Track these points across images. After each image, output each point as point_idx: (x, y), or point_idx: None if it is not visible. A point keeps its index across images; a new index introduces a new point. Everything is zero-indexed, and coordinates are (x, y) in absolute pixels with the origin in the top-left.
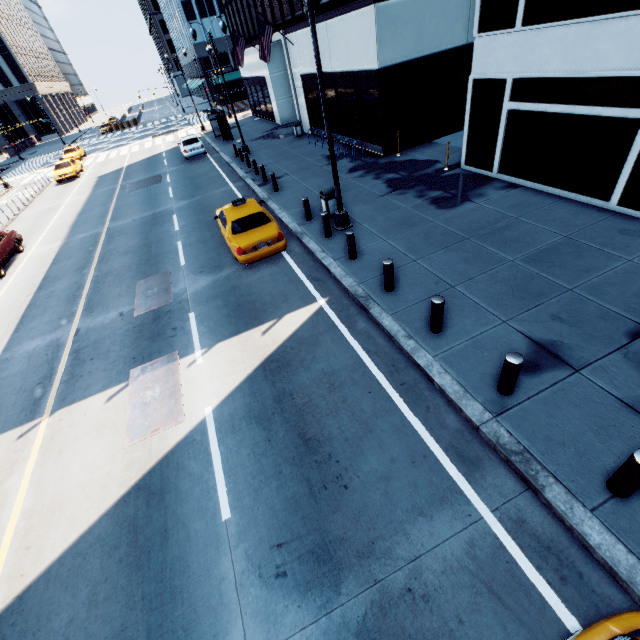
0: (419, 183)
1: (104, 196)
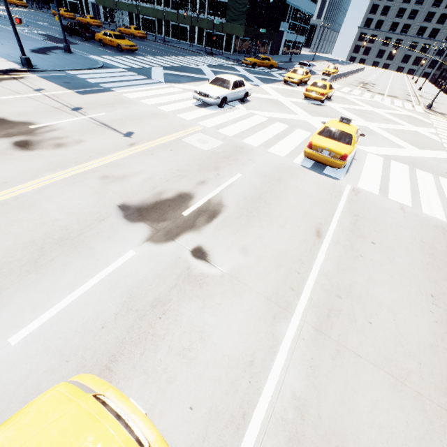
0: None
1: None
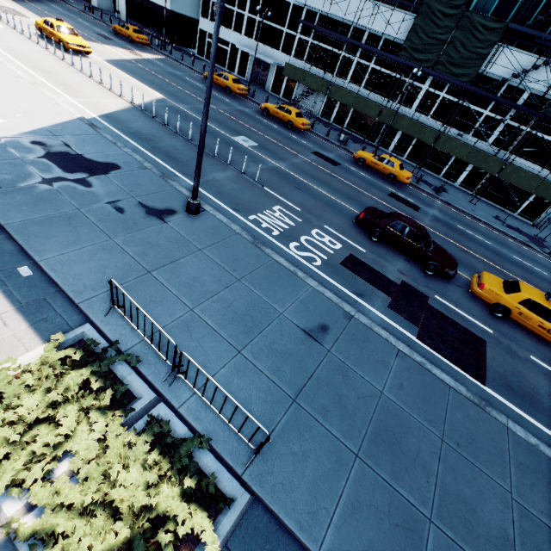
0: (184, 53)
1: None
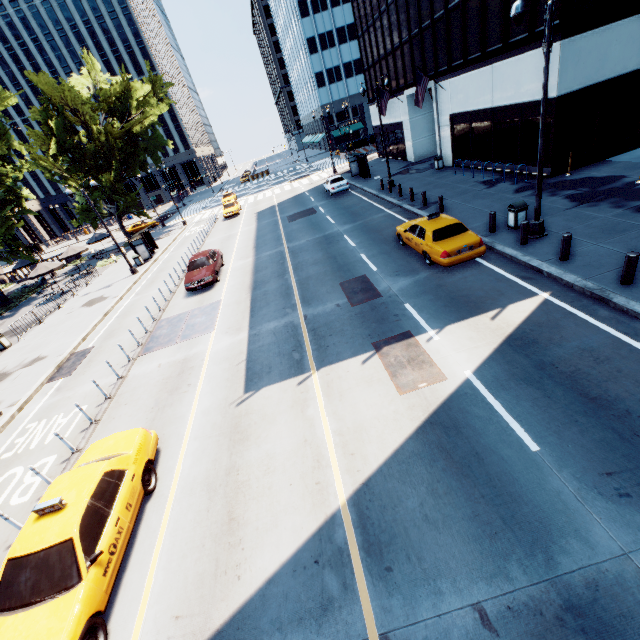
0: (610, 196)
1: (270, 226)
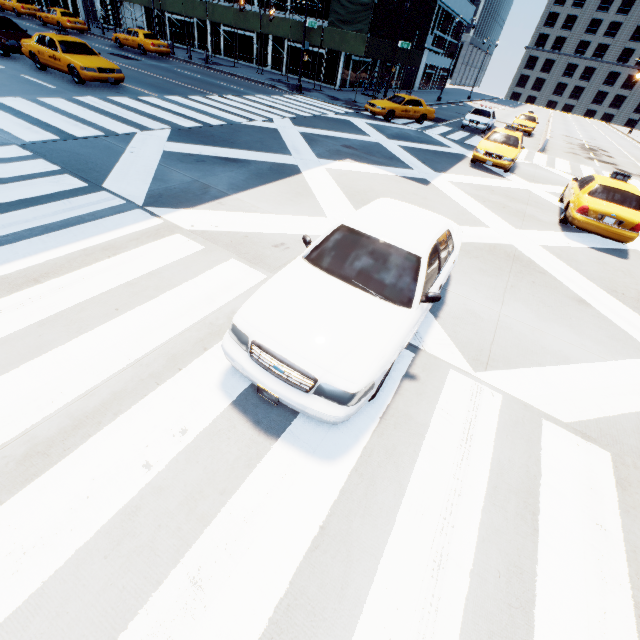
0: None
1: None
